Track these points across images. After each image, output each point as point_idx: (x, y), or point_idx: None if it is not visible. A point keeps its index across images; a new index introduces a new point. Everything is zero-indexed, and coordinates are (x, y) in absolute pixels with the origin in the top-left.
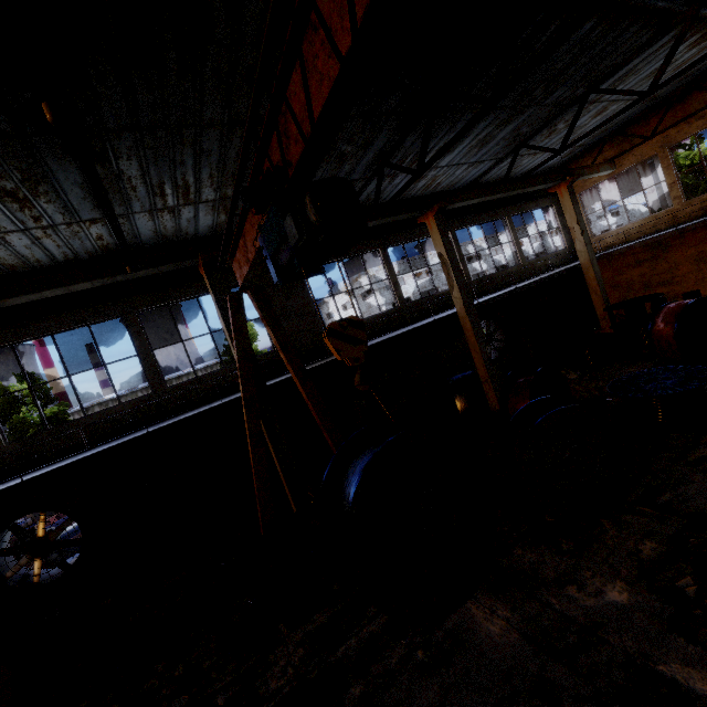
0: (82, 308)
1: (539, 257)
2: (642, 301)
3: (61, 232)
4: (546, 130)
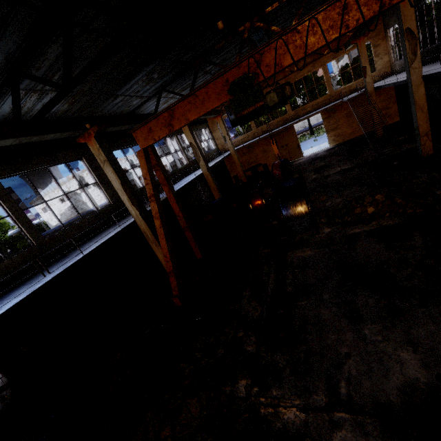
0: None
1: (209, 152)
2: (257, 166)
3: None
4: None
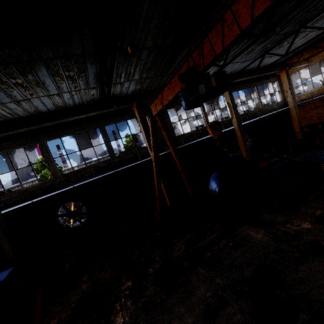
0: (84, 124)
1: (269, 105)
2: (318, 124)
3: (81, 92)
4: (278, 46)
